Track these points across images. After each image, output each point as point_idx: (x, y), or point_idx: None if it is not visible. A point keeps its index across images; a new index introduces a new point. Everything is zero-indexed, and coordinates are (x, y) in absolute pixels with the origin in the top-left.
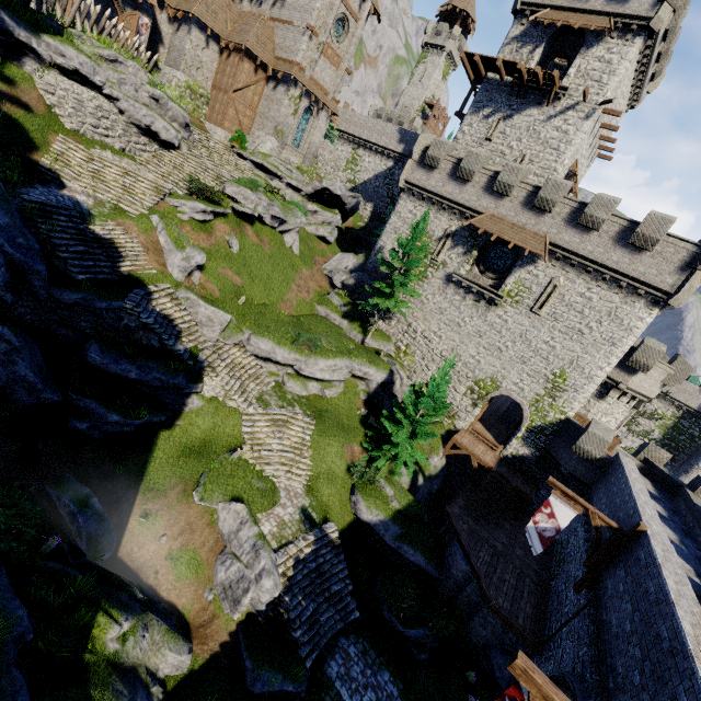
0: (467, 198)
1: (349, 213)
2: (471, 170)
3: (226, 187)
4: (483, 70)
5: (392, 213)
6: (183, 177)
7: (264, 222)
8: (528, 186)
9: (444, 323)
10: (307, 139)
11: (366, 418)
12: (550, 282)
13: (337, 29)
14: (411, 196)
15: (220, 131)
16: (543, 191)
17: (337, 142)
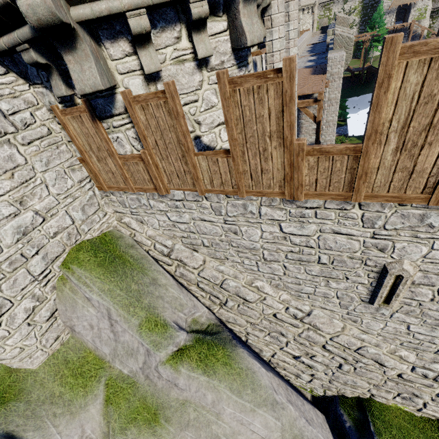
0: None
1: None
2: None
3: None
4: None
5: None
6: None
7: None
8: None
9: None
10: None
11: None
12: None
13: None
14: None
15: None
16: None
17: None
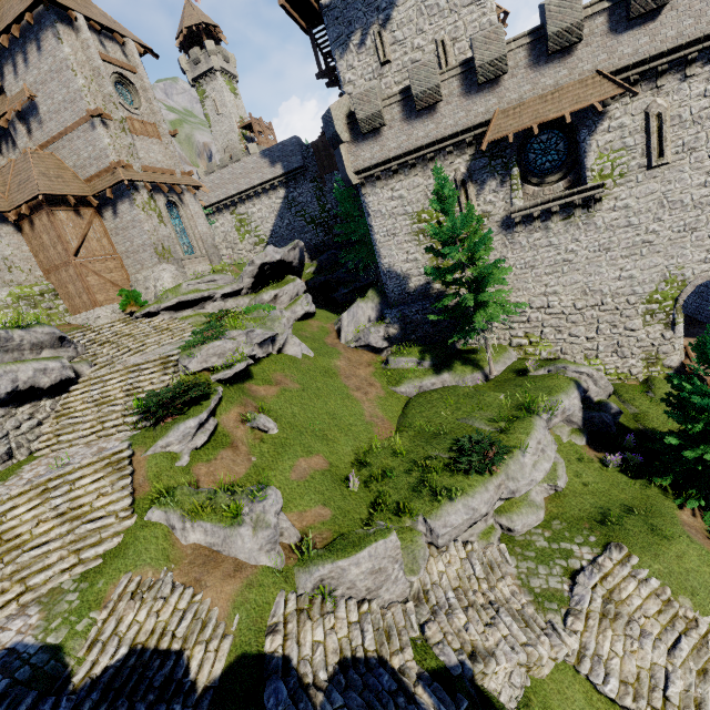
0: (452, 123)
1: (300, 268)
2: (432, 87)
3: (186, 366)
4: (313, 2)
5: (369, 219)
6: (123, 408)
7: (258, 359)
8: (520, 41)
9: (545, 275)
10: (194, 236)
11: (623, 464)
12: (646, 117)
13: (122, 95)
14: (376, 183)
15: (101, 311)
16: (552, 24)
17: (210, 222)
